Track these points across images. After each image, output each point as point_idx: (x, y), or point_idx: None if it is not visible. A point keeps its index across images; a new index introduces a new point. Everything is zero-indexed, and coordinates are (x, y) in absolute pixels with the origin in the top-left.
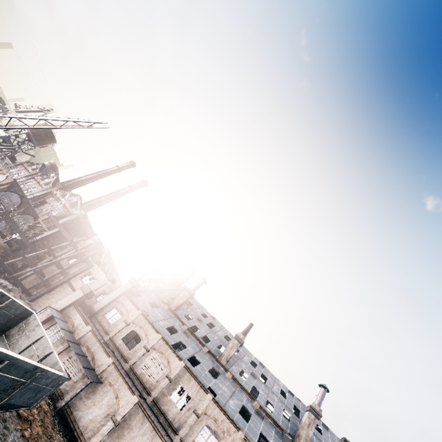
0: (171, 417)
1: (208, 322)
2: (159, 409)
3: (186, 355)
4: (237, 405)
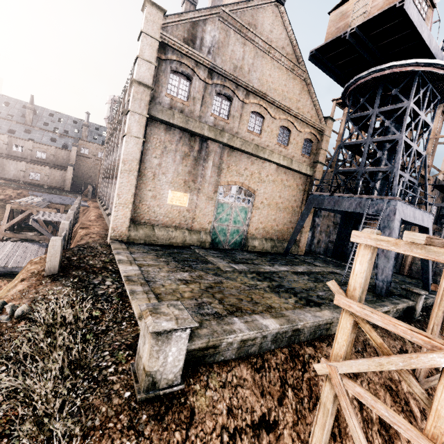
0: (20, 156)
1: (3, 102)
2: (12, 156)
3: (5, 131)
4: (48, 139)
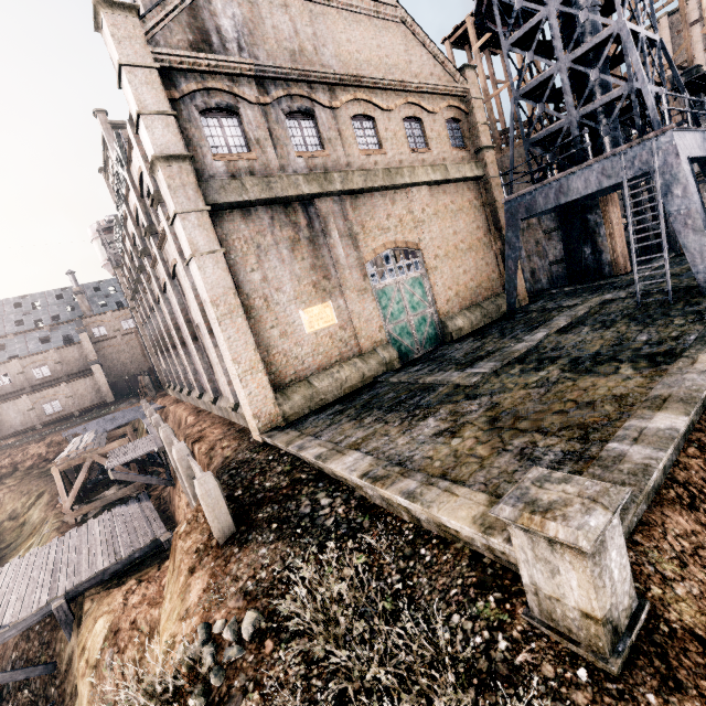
0: (12, 390)
1: None
2: (1, 397)
3: None
4: (37, 343)
